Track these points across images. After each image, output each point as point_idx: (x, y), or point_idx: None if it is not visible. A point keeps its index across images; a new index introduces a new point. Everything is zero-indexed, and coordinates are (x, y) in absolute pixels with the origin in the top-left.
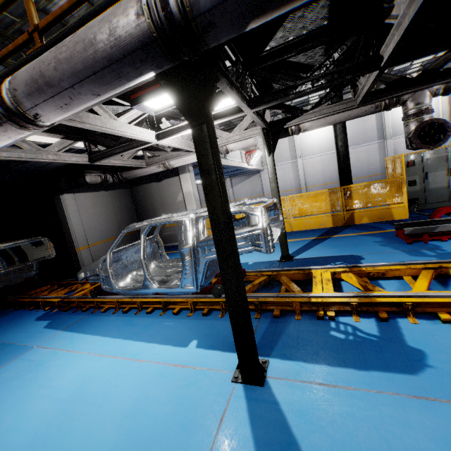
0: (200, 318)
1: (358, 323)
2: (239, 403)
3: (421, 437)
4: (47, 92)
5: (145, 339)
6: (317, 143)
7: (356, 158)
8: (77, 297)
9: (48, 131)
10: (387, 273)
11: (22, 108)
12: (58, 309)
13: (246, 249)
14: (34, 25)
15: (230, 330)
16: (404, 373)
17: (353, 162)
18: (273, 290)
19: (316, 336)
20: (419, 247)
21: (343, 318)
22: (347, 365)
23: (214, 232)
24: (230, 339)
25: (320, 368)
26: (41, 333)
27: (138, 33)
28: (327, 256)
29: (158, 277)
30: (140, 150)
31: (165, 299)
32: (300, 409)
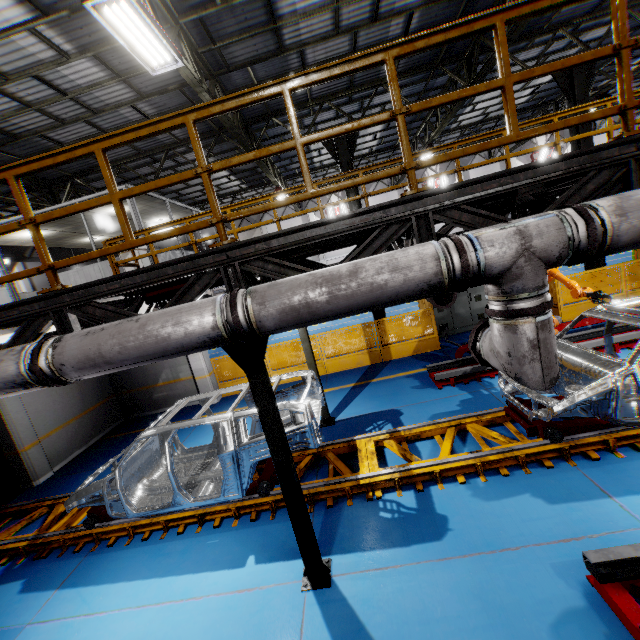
0: (249, 525)
1: (401, 497)
2: (314, 609)
3: (443, 590)
4: (104, 367)
5: (190, 569)
6: None
7: None
8: (60, 533)
9: (14, 325)
10: (421, 434)
11: (65, 377)
12: (26, 558)
13: (294, 447)
14: (49, 266)
15: (287, 534)
16: (434, 541)
17: None
18: (320, 471)
19: (368, 521)
20: (448, 393)
21: (389, 494)
22: (394, 545)
23: (275, 460)
24: (289, 544)
25: (375, 553)
26: (23, 602)
27: (213, 338)
28: (369, 413)
29: (182, 481)
30: (127, 307)
31: (200, 511)
32: (363, 598)
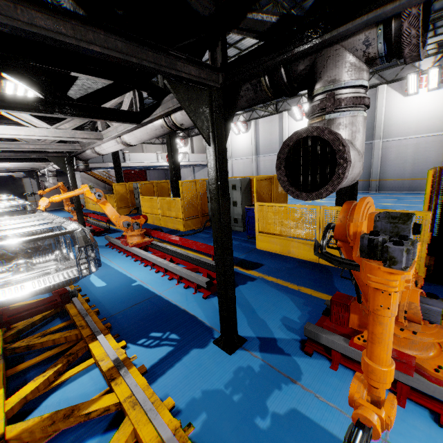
0: None
1: None
2: None
3: None
4: None
5: None
6: (241, 148)
7: (265, 165)
8: None
9: None
10: None
11: None
12: None
13: None
14: None
15: None
16: None
17: (262, 168)
18: None
19: None
20: None
21: None
22: None
23: None
24: None
25: None
26: None
27: None
28: None
29: None
30: None
31: None
32: None
